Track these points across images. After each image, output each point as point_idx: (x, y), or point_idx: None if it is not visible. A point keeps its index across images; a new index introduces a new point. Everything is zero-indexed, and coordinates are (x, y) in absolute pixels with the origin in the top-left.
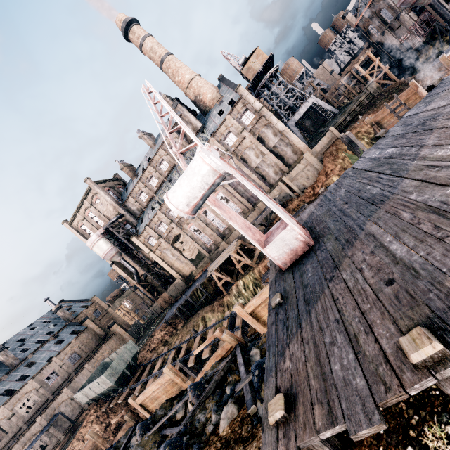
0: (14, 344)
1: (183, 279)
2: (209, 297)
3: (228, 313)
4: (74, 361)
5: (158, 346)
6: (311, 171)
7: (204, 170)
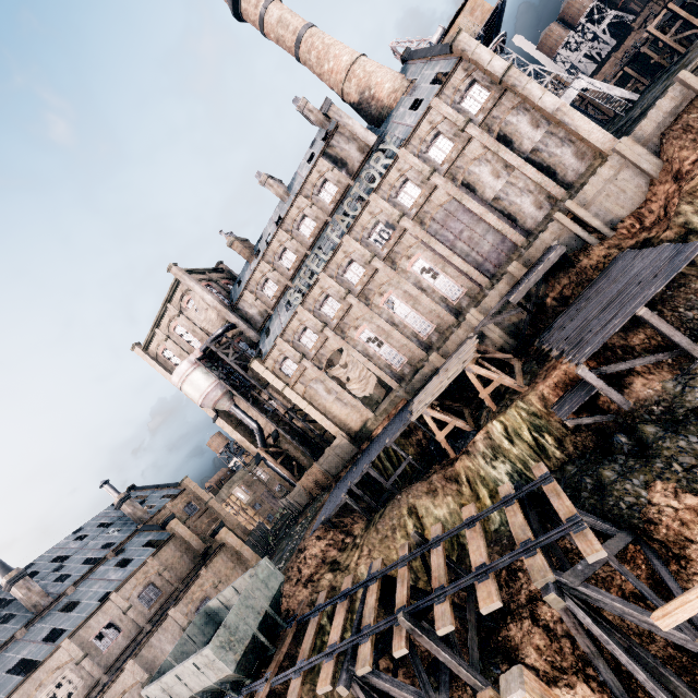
0: (46, 565)
1: (349, 438)
2: (409, 470)
3: (509, 489)
4: (149, 601)
5: (319, 572)
6: (632, 181)
7: None
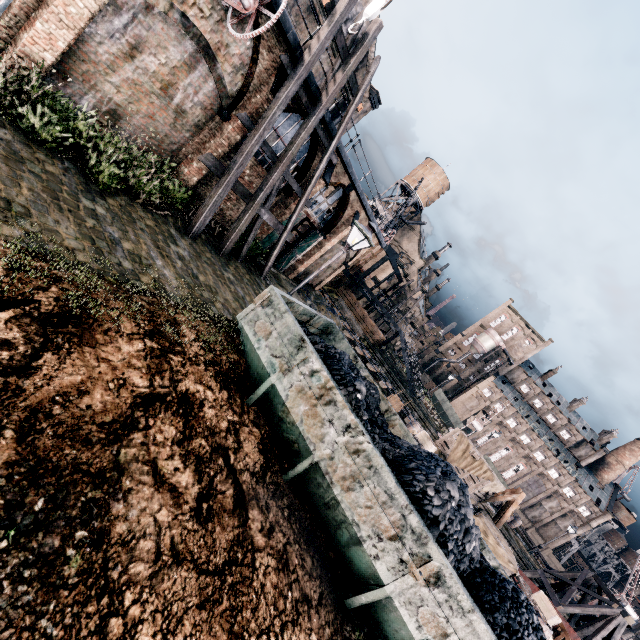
0: None
1: None
2: None
3: None
4: None
5: None
6: None
7: (634, 616)
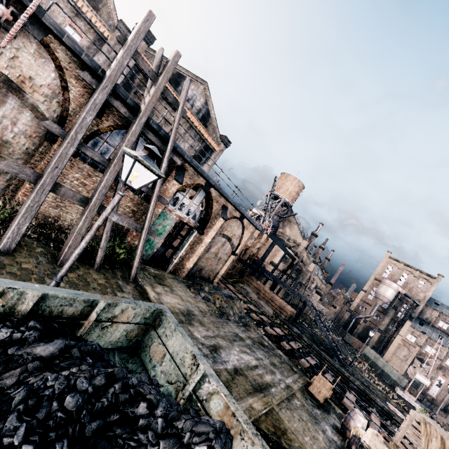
0: None
1: None
2: None
3: None
4: None
5: None
6: None
7: None
